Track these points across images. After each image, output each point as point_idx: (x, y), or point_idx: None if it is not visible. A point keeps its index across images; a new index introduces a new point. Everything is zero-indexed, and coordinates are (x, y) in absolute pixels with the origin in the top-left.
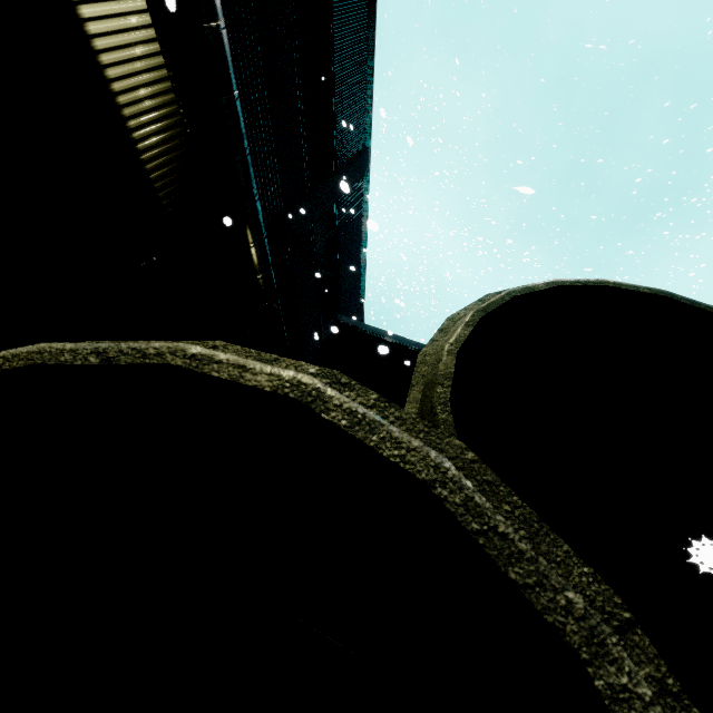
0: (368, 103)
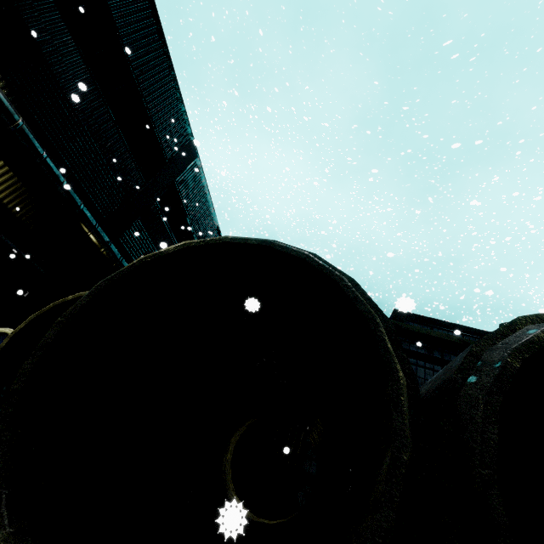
0: (183, 113)
